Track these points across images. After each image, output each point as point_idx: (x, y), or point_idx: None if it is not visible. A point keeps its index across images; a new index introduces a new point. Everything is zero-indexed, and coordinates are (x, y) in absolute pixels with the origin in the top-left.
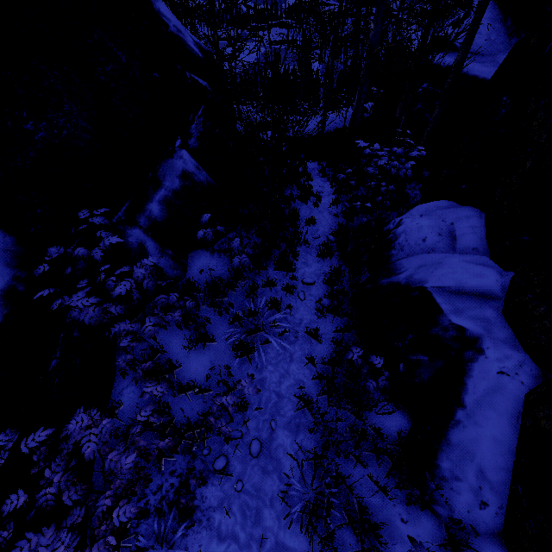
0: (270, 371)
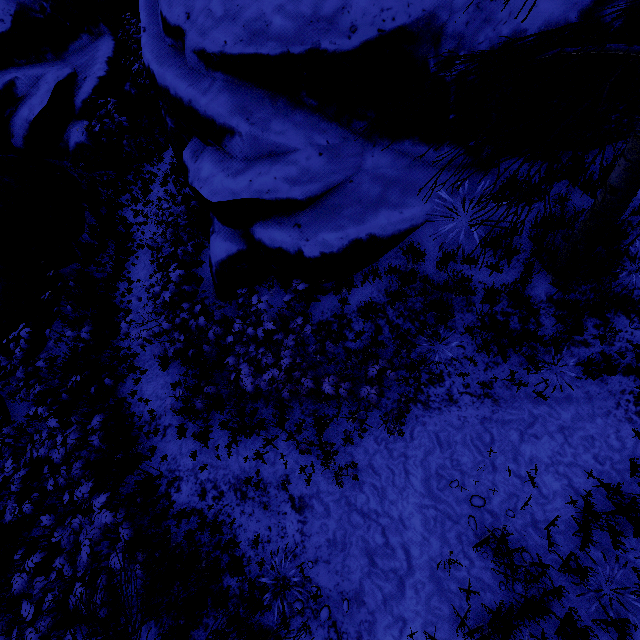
0: None
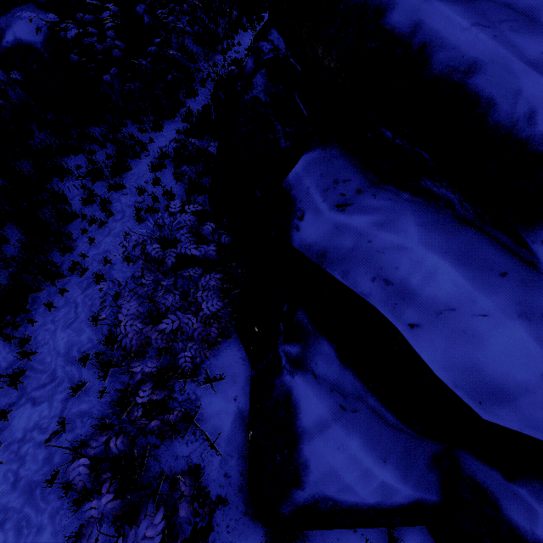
0: (246, 39)
